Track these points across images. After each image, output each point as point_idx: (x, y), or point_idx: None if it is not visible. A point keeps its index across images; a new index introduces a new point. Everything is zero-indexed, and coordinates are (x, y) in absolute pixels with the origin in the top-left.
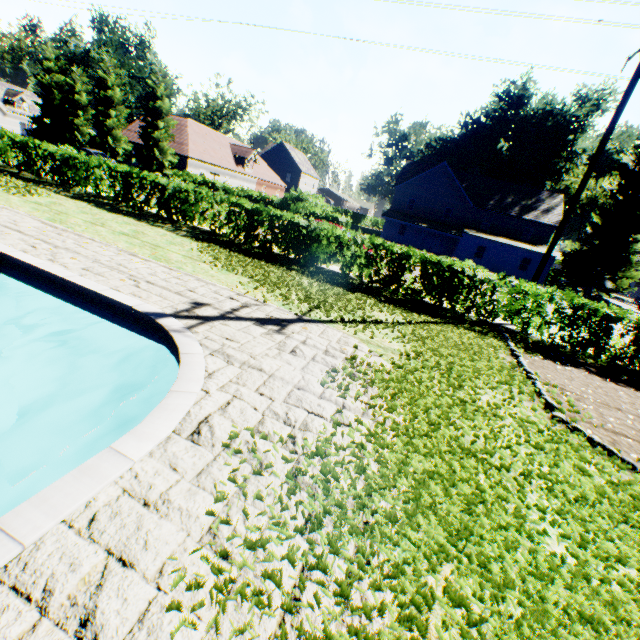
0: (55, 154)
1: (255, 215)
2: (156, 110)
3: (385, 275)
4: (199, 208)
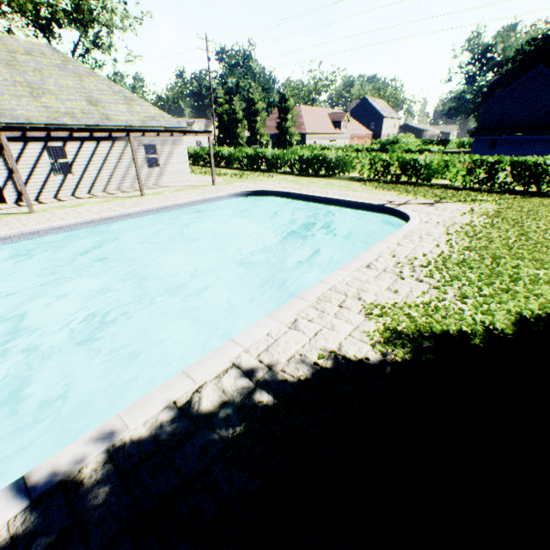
0: (269, 154)
1: (387, 160)
2: (285, 108)
3: (482, 178)
4: (351, 164)
